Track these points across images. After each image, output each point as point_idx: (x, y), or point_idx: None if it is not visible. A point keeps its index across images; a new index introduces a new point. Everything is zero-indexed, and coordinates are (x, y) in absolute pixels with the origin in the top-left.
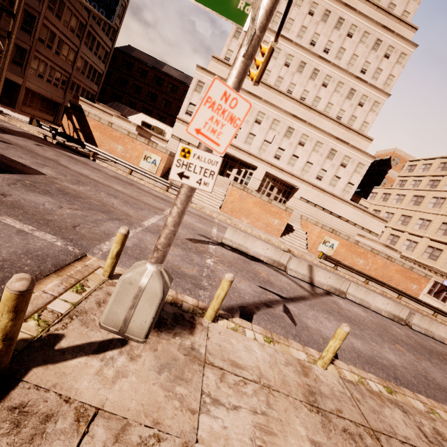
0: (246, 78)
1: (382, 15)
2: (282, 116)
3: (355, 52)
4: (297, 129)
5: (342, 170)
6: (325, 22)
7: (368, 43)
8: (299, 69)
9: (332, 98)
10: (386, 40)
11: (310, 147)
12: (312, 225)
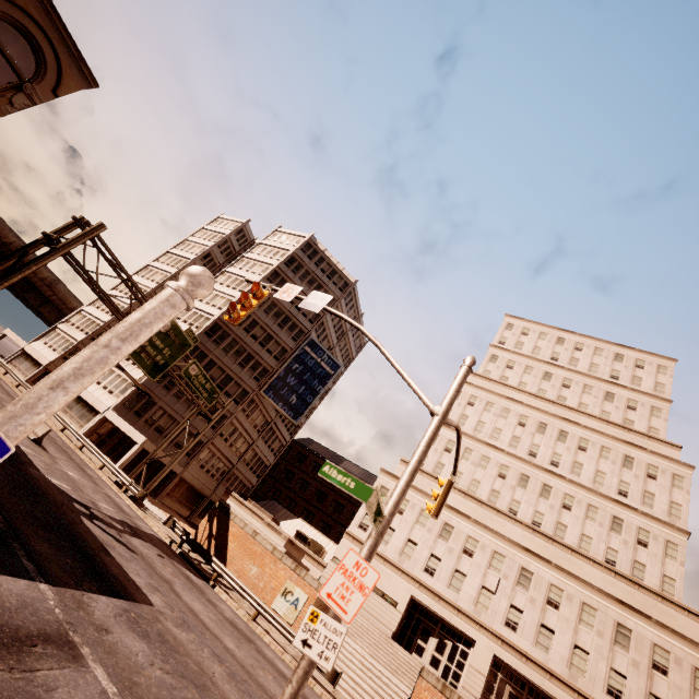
0: None
1: (618, 429)
2: (507, 548)
3: (599, 468)
4: (537, 573)
5: (661, 679)
6: (542, 433)
7: (613, 459)
8: (520, 482)
9: (586, 527)
10: (639, 456)
11: (571, 611)
12: None
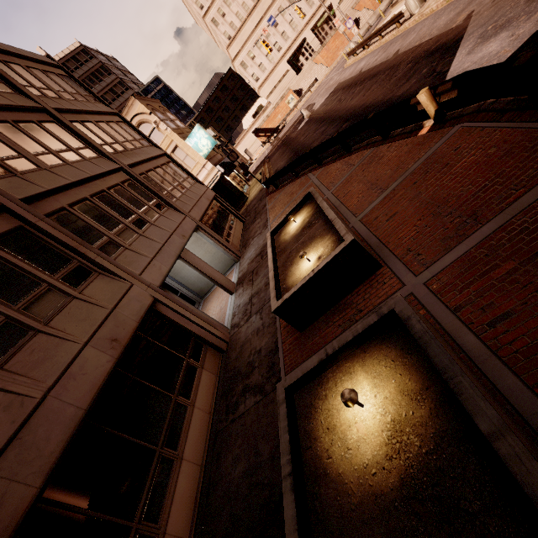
0: (245, 25)
1: None
2: (278, 2)
3: None
4: None
5: None
6: None
7: None
8: None
9: None
10: None
11: None
12: (361, 1)
